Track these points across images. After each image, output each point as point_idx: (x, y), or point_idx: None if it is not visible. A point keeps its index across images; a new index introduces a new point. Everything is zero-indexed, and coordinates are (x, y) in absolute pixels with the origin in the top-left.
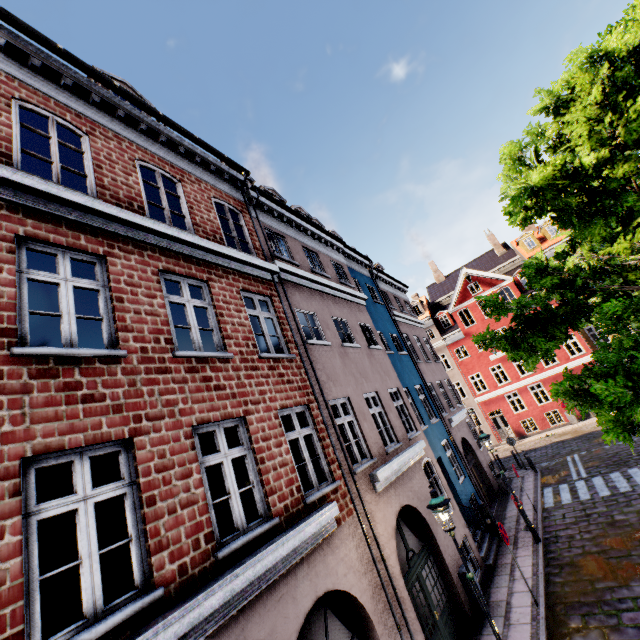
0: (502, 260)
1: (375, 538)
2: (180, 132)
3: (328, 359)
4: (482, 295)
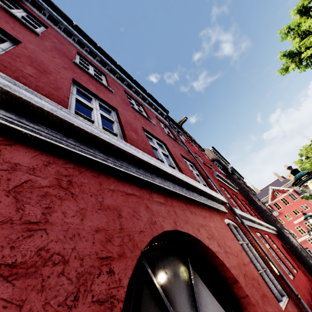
0: (284, 182)
1: (296, 241)
2: (223, 158)
3: (263, 205)
4: (281, 196)
